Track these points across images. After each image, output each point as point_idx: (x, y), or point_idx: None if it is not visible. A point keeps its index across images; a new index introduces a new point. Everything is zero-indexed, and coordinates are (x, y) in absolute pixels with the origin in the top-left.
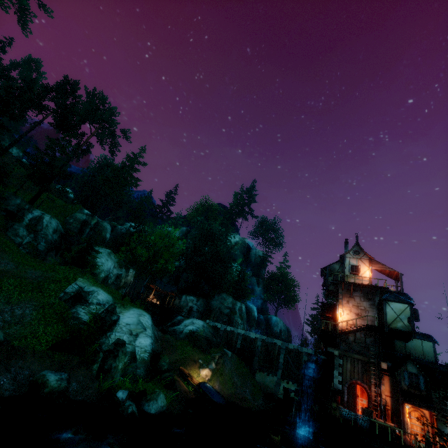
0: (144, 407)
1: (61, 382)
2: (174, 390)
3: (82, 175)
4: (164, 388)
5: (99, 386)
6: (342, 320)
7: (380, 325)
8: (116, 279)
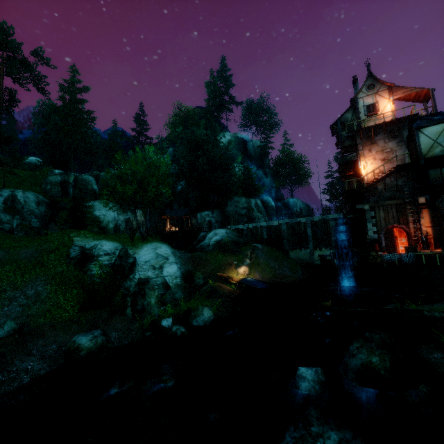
0: (193, 324)
1: (96, 340)
2: (218, 297)
3: (33, 135)
4: (207, 299)
5: (141, 325)
6: (367, 173)
7: (412, 160)
8: (127, 224)
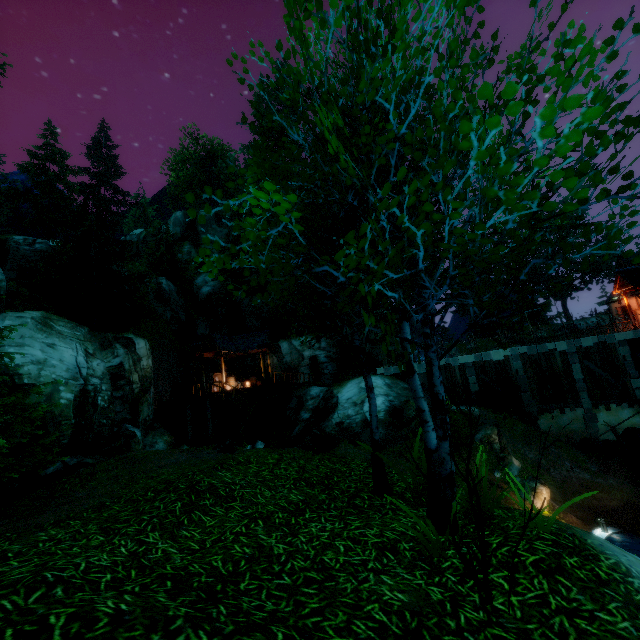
0: None
1: None
2: None
3: None
4: None
5: None
6: None
7: None
8: (114, 385)
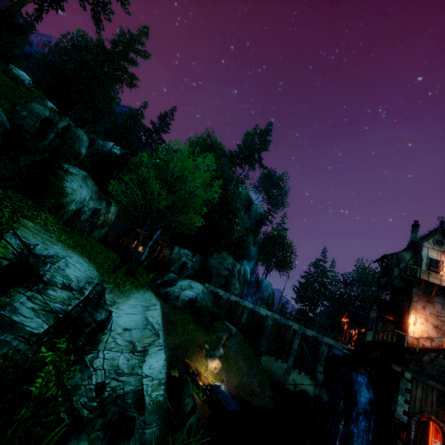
0: None
1: None
2: None
3: (47, 53)
4: None
5: None
6: (414, 331)
7: None
8: (92, 215)
